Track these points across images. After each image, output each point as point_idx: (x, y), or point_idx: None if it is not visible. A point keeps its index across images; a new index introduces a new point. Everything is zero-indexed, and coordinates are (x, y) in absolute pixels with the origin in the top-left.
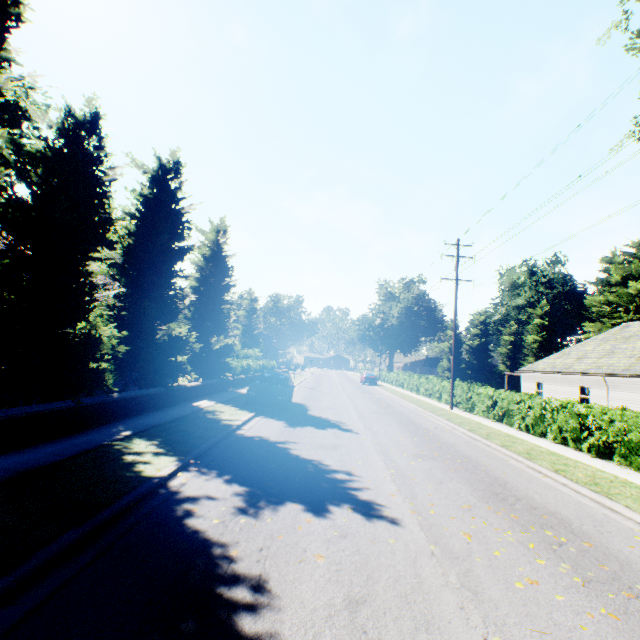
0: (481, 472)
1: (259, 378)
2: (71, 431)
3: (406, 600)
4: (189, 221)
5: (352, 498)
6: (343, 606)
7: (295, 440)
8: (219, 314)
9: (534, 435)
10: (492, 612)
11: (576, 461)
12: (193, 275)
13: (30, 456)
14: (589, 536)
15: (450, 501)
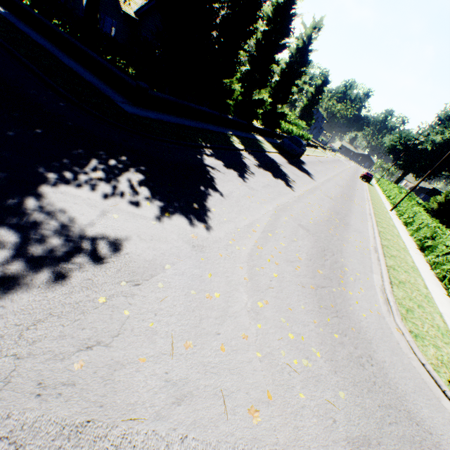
0: (345, 212)
1: (289, 138)
2: (216, 124)
3: (279, 192)
4: (294, 28)
5: (287, 183)
6: (266, 184)
7: (285, 167)
8: (288, 91)
9: (409, 235)
10: (295, 203)
11: (401, 241)
12: (285, 60)
13: (208, 126)
14: (348, 228)
15: (317, 202)
